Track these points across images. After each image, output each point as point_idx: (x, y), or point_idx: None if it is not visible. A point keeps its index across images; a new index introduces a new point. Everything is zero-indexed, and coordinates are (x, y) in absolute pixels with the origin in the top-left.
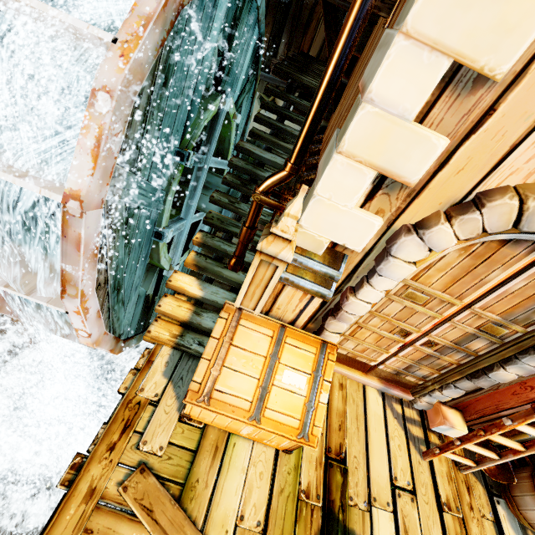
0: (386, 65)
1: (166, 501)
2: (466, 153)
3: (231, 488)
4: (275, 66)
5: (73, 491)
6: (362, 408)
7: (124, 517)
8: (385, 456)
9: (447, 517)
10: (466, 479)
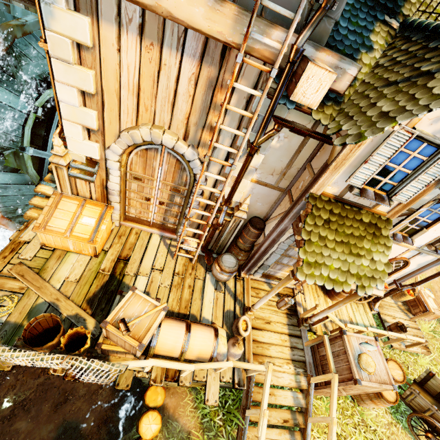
0: (58, 90)
1: (31, 273)
2: (108, 117)
3: (65, 269)
4: None
5: None
6: (146, 242)
7: (11, 279)
8: (153, 259)
9: (176, 277)
10: (193, 265)
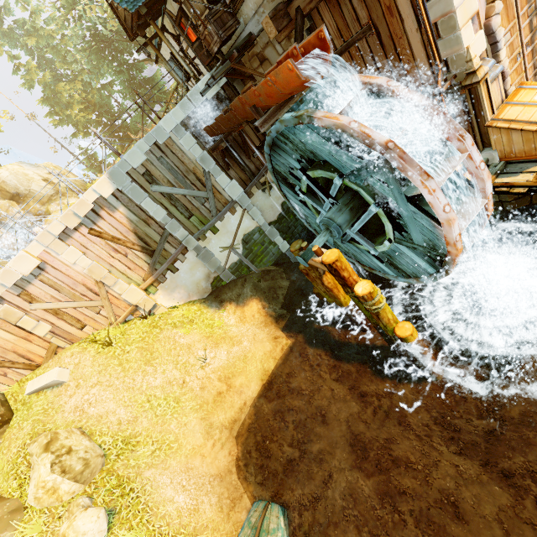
0: None
1: None
2: None
3: None
4: None
5: None
6: None
7: None
8: None
9: None
10: None
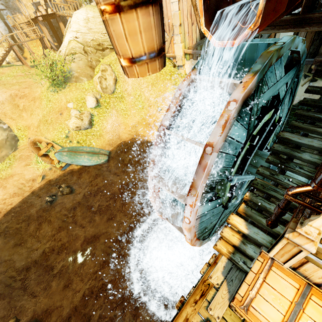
0: None
1: None
2: None
3: None
4: (316, 70)
5: (180, 314)
6: None
7: None
8: None
9: None
10: None
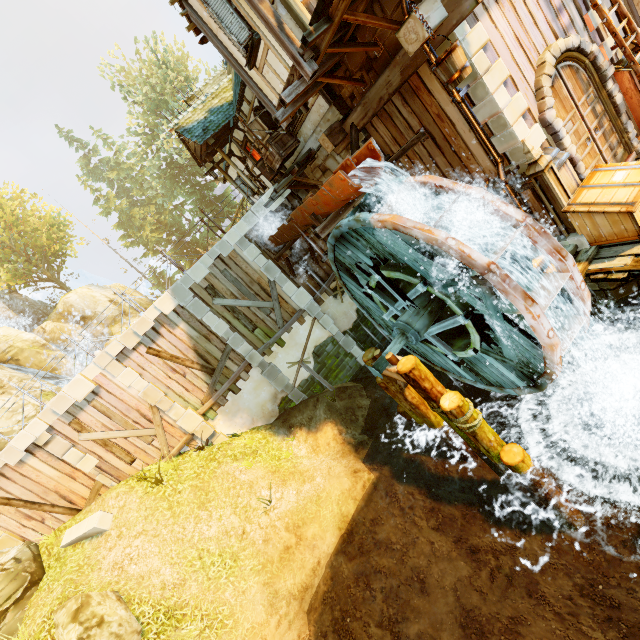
0: (497, 101)
1: None
2: (521, 90)
3: None
4: None
5: None
6: None
7: None
8: None
9: None
10: None
